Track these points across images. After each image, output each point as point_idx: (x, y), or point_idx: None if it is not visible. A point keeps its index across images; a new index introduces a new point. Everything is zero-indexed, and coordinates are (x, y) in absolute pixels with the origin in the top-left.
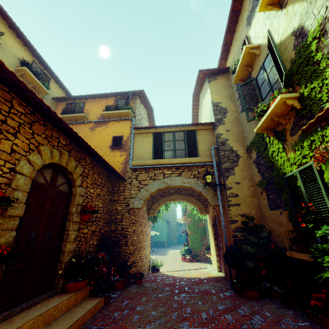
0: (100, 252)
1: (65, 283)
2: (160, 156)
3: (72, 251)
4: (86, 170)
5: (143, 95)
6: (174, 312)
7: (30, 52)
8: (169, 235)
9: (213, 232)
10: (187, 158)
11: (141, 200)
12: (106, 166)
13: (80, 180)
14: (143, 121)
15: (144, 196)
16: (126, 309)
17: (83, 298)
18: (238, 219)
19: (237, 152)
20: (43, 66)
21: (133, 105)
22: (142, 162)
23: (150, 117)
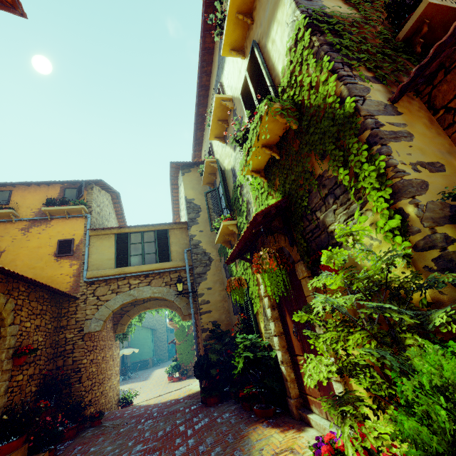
0: (42, 399)
1: None
2: (125, 262)
3: (2, 407)
4: (20, 301)
5: (103, 183)
6: (132, 440)
7: None
8: (156, 349)
9: None
10: (158, 264)
11: (100, 320)
12: (48, 289)
13: (11, 316)
14: (105, 211)
15: (104, 315)
16: (77, 455)
17: None
18: (209, 327)
19: (210, 255)
20: None
21: (88, 196)
22: (101, 273)
23: (116, 202)
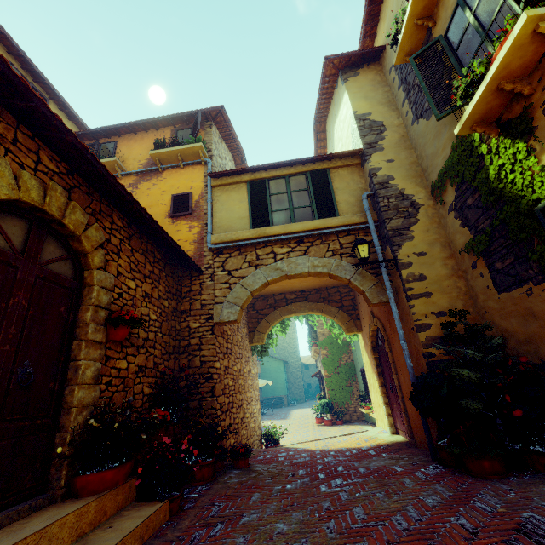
0: (158, 408)
1: (74, 475)
2: (265, 221)
3: (91, 405)
4: (115, 240)
5: (224, 119)
6: (328, 521)
7: (1, 45)
8: (290, 386)
9: (375, 361)
10: (318, 220)
11: (235, 306)
12: (157, 235)
13: (101, 256)
14: None
15: (239, 297)
16: (219, 523)
17: (119, 506)
18: (430, 322)
19: (413, 199)
20: (30, 74)
21: (206, 137)
22: (232, 236)
23: None
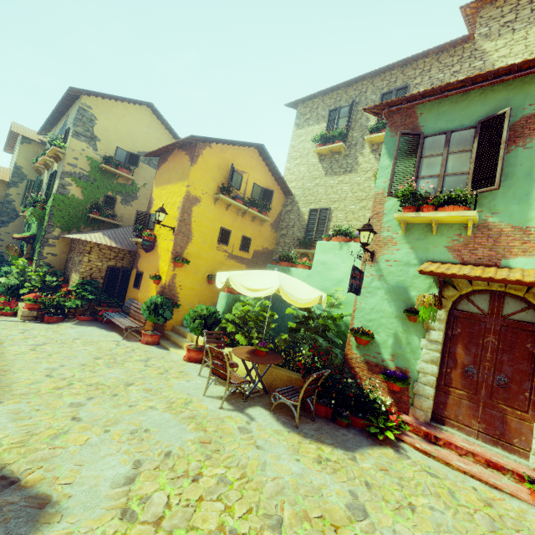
0: None
1: None
2: None
3: None
4: None
5: None
6: None
7: None
8: None
9: None
10: None
11: None
12: None
13: None
14: None
15: None
16: None
17: None
18: None
19: (18, 213)
20: None
21: None
22: None
23: None
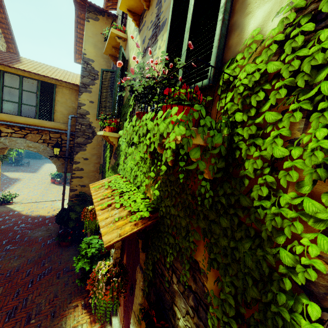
0: None
1: None
2: None
3: None
4: None
5: None
6: None
7: None
8: None
9: None
10: (37, 120)
11: None
12: None
13: None
14: None
15: None
16: None
17: None
18: (77, 188)
19: (94, 129)
20: None
21: None
22: None
23: None
